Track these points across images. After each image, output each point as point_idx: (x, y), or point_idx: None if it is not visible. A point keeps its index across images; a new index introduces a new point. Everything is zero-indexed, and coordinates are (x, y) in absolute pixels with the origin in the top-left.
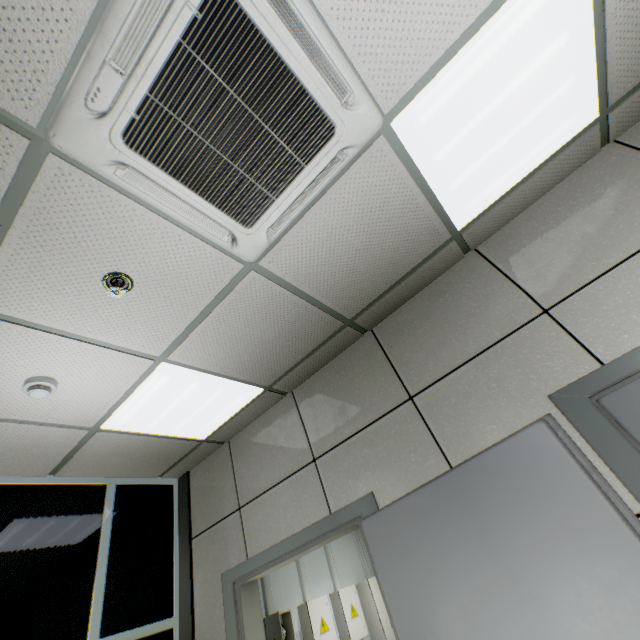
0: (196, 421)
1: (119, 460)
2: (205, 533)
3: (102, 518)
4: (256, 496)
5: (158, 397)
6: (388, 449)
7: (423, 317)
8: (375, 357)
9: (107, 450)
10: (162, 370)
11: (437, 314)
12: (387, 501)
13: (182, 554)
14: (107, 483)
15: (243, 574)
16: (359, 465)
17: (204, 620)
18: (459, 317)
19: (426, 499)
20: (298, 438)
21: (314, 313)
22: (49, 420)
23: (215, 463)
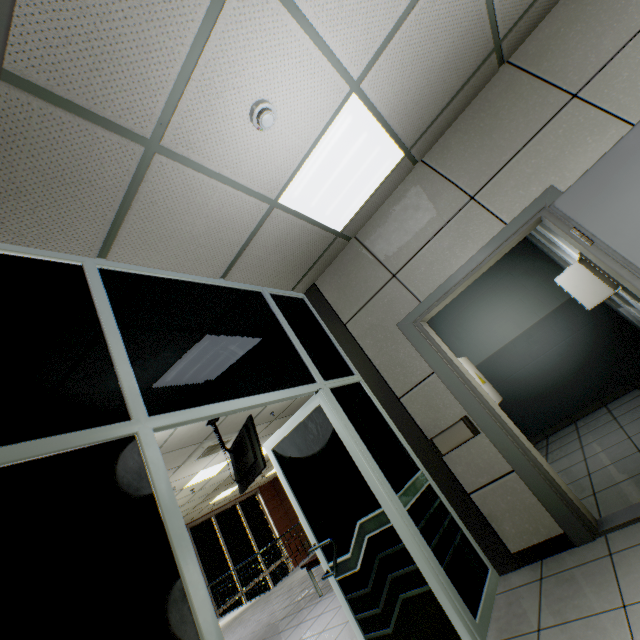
0: (344, 201)
1: (274, 259)
2: (359, 313)
3: (273, 314)
4: (411, 258)
5: (332, 155)
6: (558, 148)
7: (571, 21)
8: (519, 83)
9: (271, 241)
10: (350, 107)
11: (588, 11)
12: (569, 185)
13: (340, 338)
14: (261, 291)
15: (422, 312)
16: (528, 176)
17: (389, 364)
18: (617, 1)
19: (632, 141)
20: (445, 192)
21: (481, 24)
22: (247, 183)
23: (345, 261)
